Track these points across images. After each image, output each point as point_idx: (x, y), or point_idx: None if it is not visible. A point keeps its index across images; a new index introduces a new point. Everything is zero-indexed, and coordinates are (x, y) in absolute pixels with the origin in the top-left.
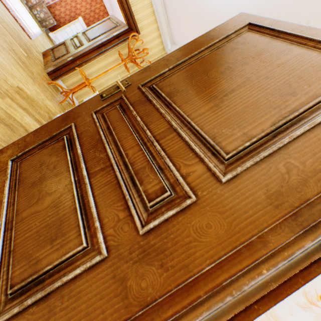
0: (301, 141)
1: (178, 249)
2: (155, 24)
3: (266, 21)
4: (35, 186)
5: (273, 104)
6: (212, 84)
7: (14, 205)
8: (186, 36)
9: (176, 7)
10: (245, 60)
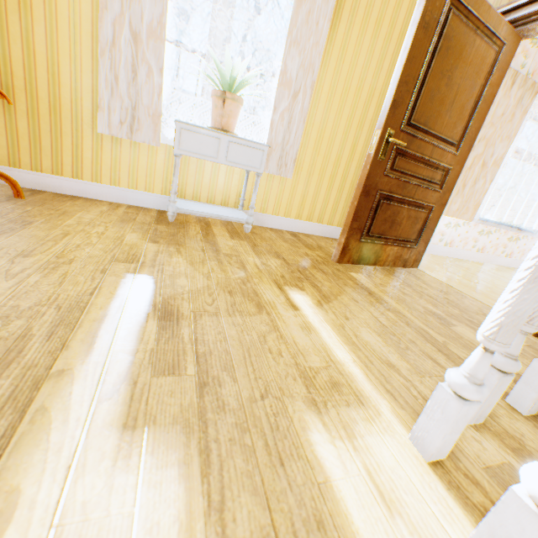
0: (474, 118)
1: (450, 184)
2: None
3: None
4: (392, 226)
5: (468, 102)
6: (443, 100)
7: (388, 239)
8: None
9: None
10: (455, 65)
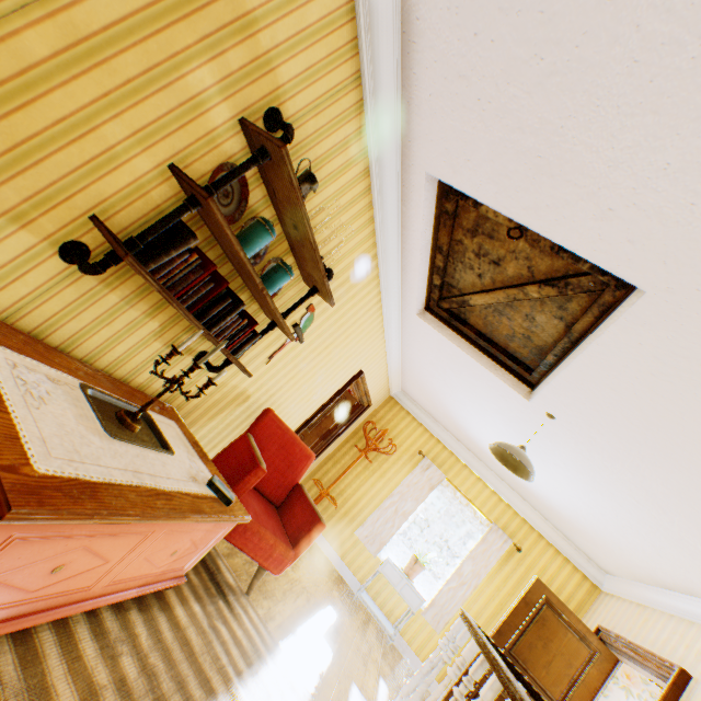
0: (575, 691)
1: None
2: (387, 385)
3: (552, 595)
4: None
5: (565, 672)
6: (540, 654)
7: None
8: (430, 410)
9: (425, 395)
10: (550, 636)
